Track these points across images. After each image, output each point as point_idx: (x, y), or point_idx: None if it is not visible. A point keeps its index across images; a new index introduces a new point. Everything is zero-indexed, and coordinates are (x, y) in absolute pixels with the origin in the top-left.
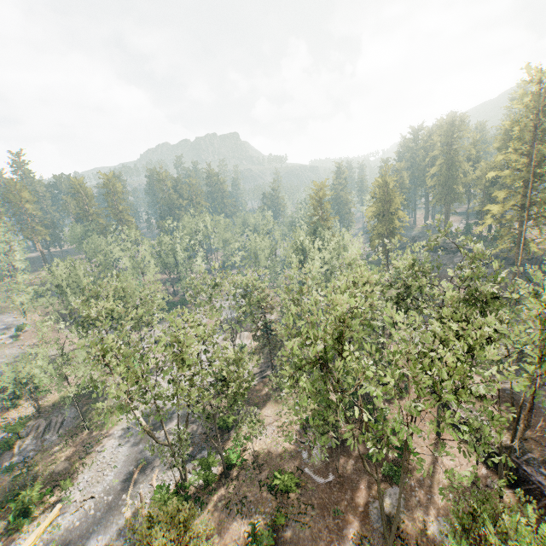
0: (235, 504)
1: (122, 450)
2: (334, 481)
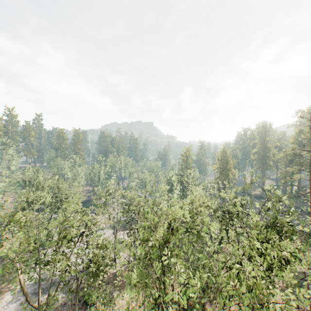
0: None
1: (11, 306)
2: None
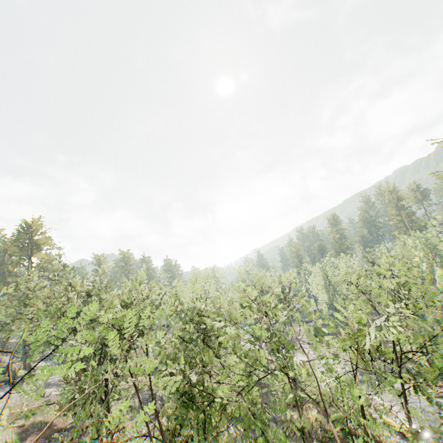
0: None
1: None
2: None
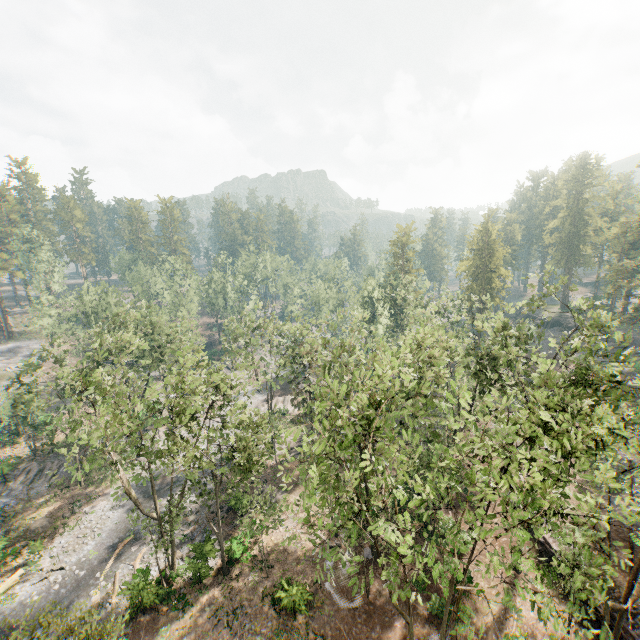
0: (226, 613)
1: (112, 516)
2: (361, 608)
